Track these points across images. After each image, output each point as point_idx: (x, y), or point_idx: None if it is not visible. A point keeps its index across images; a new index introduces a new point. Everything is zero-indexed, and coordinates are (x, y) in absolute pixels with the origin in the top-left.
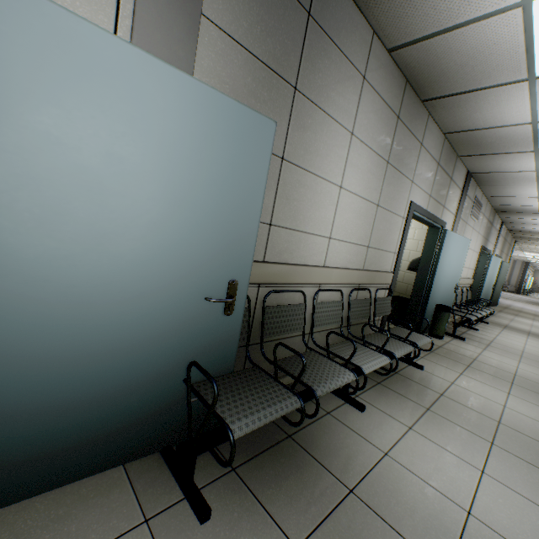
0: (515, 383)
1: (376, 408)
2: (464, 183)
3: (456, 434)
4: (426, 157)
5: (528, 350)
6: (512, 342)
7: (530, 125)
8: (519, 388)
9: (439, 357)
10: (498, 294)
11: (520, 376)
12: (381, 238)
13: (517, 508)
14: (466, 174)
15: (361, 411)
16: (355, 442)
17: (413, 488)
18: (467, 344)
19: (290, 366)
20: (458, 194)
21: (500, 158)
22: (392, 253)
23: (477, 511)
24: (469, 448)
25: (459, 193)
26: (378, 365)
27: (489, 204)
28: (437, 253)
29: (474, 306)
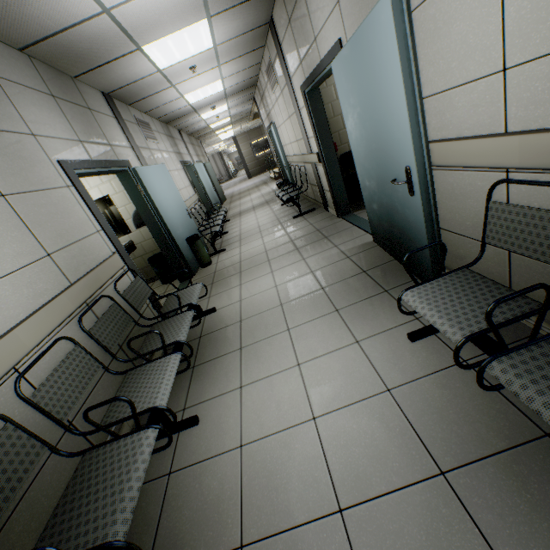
0: (270, 259)
1: (207, 401)
2: (110, 108)
3: (269, 351)
4: (23, 92)
5: (261, 223)
6: (250, 224)
7: (106, 14)
8: (274, 261)
9: (220, 284)
10: (221, 190)
11: (269, 249)
12: (59, 231)
13: (328, 370)
14: (104, 97)
15: (198, 424)
16: (213, 473)
17: (278, 453)
18: (230, 252)
19: (59, 539)
20: (116, 124)
21: (118, 67)
22: (96, 234)
23: (316, 409)
24: (282, 353)
25: (115, 121)
26: (173, 376)
27: (155, 119)
28: (147, 195)
29: (213, 214)
